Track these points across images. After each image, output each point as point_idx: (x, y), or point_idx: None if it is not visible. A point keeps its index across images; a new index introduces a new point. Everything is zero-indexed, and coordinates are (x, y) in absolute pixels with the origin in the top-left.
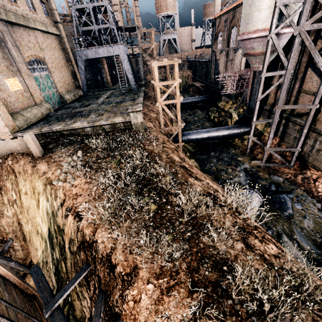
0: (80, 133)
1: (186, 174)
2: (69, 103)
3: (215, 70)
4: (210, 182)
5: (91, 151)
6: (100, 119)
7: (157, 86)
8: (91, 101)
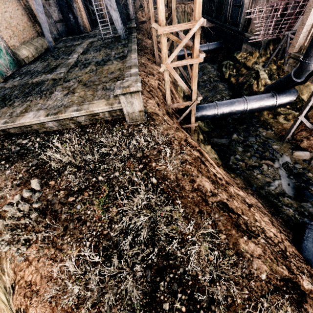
0: (39, 130)
1: (233, 228)
2: (29, 64)
3: (234, 1)
4: (261, 221)
5: (57, 174)
6: (67, 107)
7: (162, 34)
8: (60, 59)
